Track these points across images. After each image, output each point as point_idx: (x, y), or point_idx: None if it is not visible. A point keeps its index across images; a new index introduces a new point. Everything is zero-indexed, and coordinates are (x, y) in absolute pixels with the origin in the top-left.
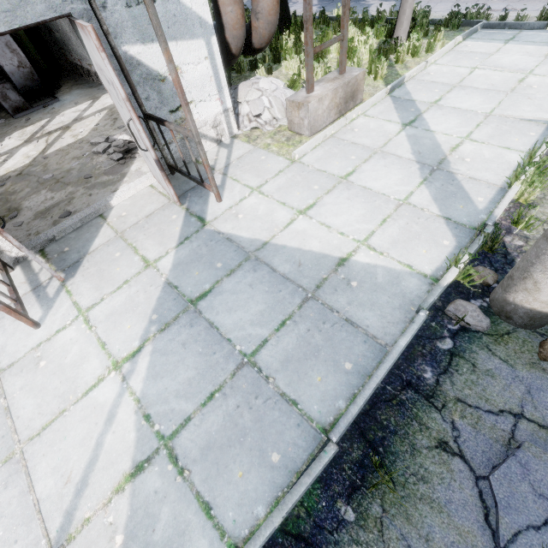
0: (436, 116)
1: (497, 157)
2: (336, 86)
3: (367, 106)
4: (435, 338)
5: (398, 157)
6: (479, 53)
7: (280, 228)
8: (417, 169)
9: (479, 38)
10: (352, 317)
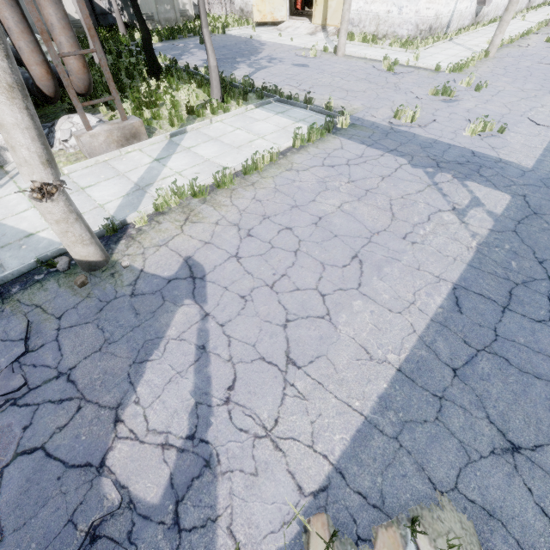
0: (179, 156)
1: (180, 186)
2: (110, 128)
3: (145, 144)
4: (37, 274)
5: (128, 180)
6: (254, 119)
7: (14, 214)
8: (130, 188)
9: (267, 108)
10: (5, 263)
